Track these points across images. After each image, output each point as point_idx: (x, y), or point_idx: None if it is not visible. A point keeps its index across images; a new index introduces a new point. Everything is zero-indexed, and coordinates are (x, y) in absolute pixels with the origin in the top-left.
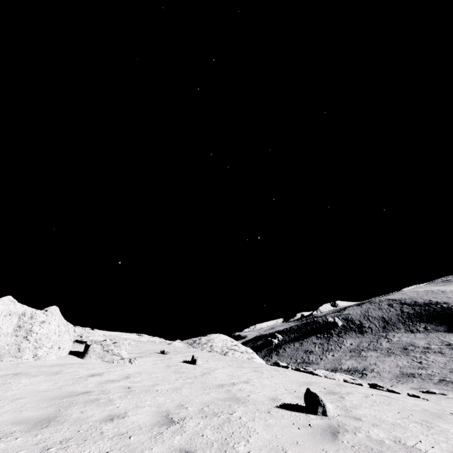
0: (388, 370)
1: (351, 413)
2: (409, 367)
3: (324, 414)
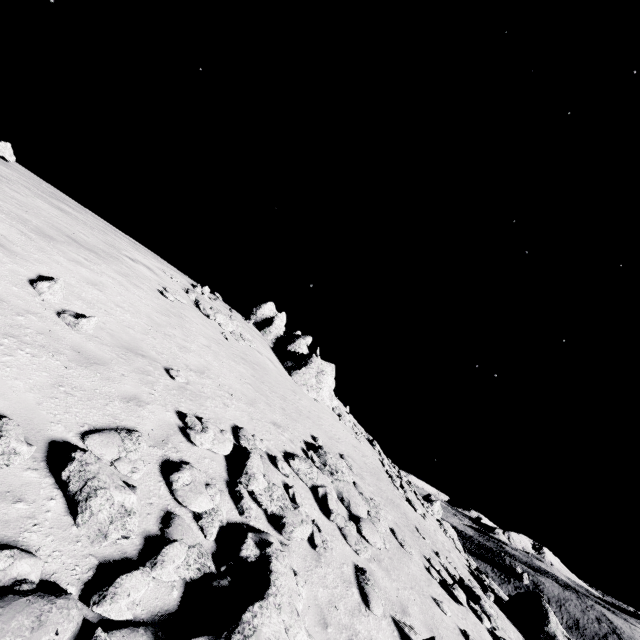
0: None
1: None
2: None
3: None
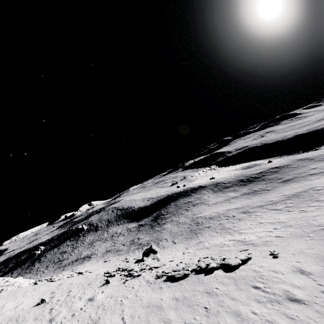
0: (101, 251)
1: (53, 298)
2: (110, 247)
3: (45, 302)
